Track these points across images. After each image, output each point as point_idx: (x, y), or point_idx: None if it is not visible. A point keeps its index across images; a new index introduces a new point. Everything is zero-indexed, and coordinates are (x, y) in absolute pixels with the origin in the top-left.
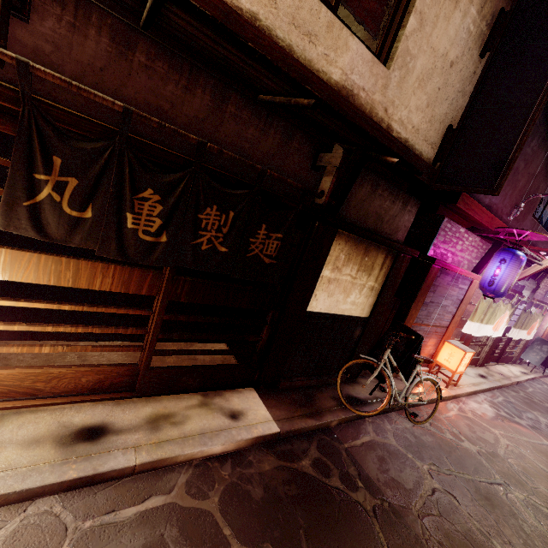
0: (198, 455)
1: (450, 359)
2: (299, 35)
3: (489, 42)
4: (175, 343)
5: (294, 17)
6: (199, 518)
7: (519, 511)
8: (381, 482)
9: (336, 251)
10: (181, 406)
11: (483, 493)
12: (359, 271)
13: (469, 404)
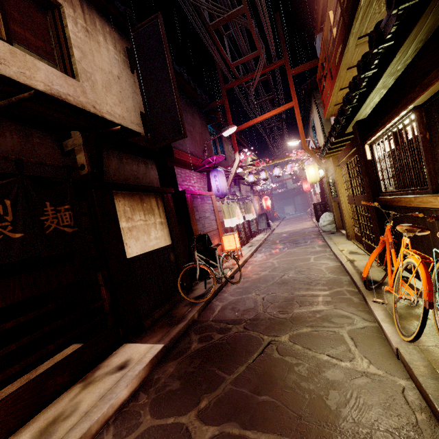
0: (109, 412)
1: (230, 243)
2: None
3: (131, 65)
4: (15, 382)
5: None
6: (144, 438)
7: (296, 277)
8: (240, 316)
9: (120, 207)
10: (63, 404)
11: (281, 283)
12: (146, 215)
13: (253, 260)
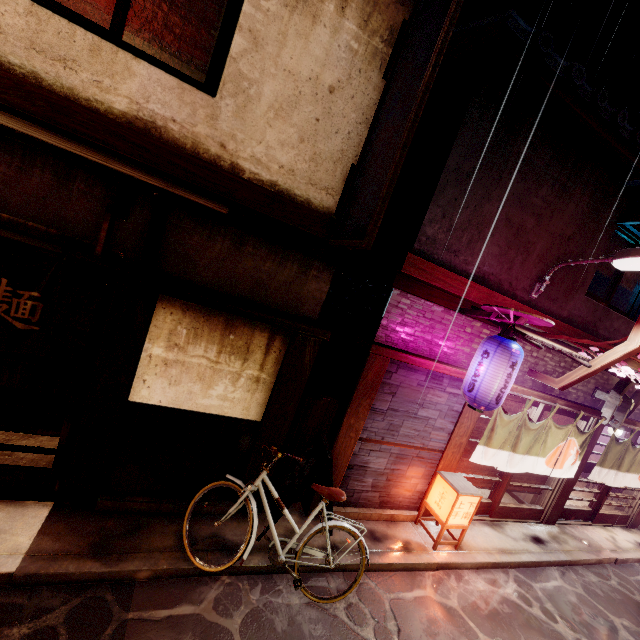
0: None
1: (441, 502)
2: (46, 61)
3: (391, 61)
4: (8, 432)
5: (33, 42)
6: None
7: None
8: None
9: (168, 322)
10: None
11: None
12: (222, 353)
13: (470, 583)
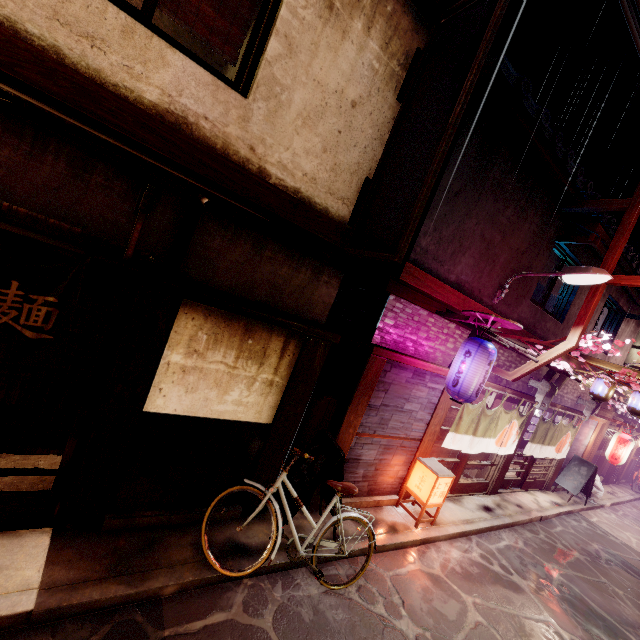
0: None
1: (422, 485)
2: (71, 35)
3: (405, 84)
4: None
5: (57, 11)
6: None
7: None
8: None
9: (188, 328)
10: None
11: None
12: (240, 358)
13: (447, 553)
